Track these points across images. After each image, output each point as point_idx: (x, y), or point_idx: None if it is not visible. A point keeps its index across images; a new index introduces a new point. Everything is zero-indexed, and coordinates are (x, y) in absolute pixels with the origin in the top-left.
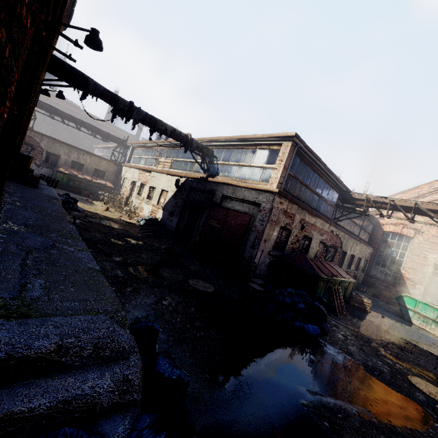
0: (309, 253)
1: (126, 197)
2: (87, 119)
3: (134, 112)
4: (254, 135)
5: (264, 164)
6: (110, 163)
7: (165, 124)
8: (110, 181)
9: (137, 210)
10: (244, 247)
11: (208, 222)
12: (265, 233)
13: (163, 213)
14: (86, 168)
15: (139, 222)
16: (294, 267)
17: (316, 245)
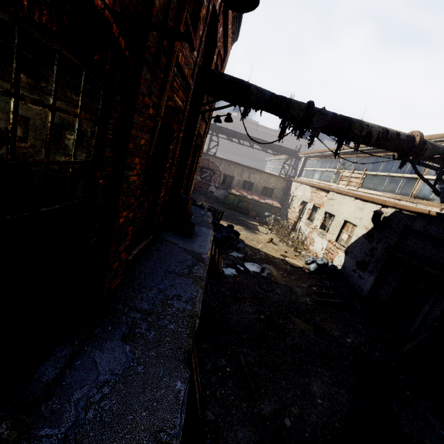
0: None
1: (294, 222)
2: (263, 133)
3: (313, 118)
4: None
5: None
6: (279, 179)
7: (368, 126)
8: (278, 198)
9: (306, 241)
10: None
11: None
12: None
13: (346, 258)
14: (255, 187)
15: (307, 263)
16: None
17: None
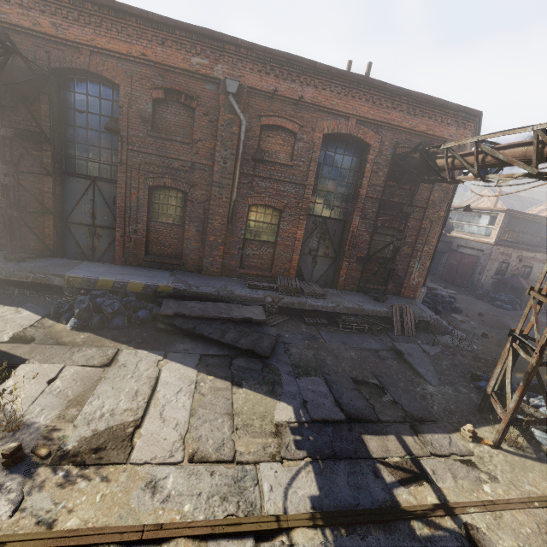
0: (531, 277)
1: None
2: None
3: None
4: (478, 207)
5: (487, 225)
6: None
7: None
8: None
9: None
10: (474, 274)
11: (448, 261)
12: (487, 266)
13: None
14: None
15: None
16: (509, 284)
17: (539, 271)
